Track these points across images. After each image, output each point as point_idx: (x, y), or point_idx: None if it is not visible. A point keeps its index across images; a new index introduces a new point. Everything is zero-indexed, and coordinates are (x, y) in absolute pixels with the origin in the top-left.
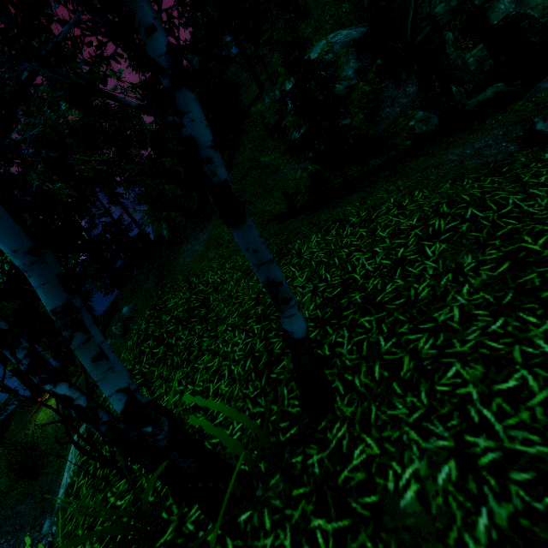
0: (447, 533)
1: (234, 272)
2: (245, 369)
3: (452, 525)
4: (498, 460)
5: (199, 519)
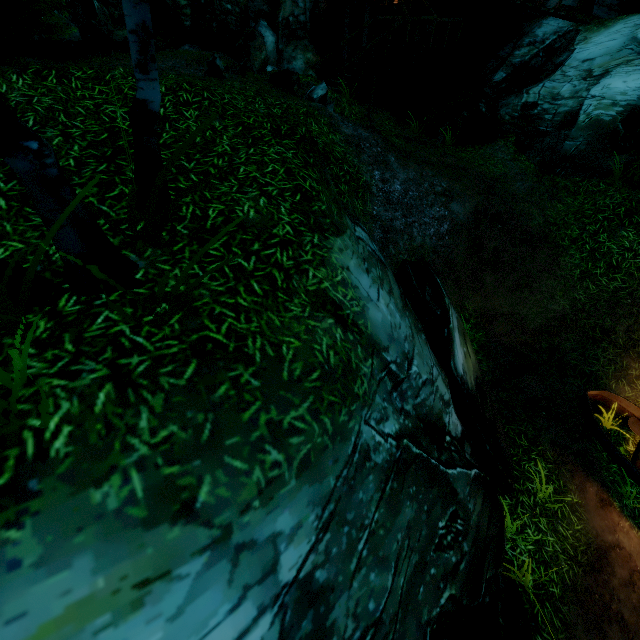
0: (274, 218)
1: None
2: (3, 208)
3: (274, 215)
4: (279, 192)
5: (81, 301)
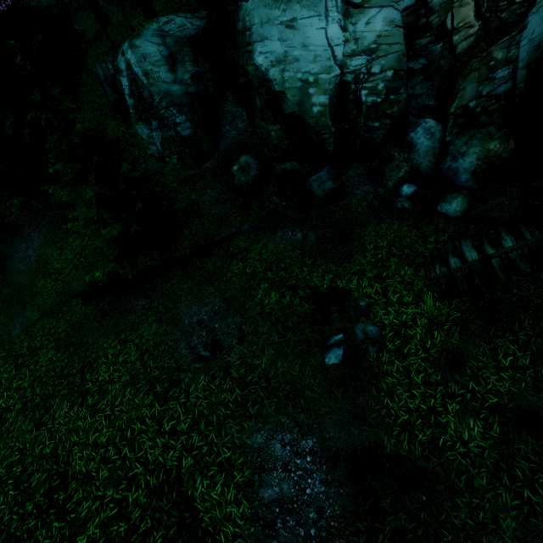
0: None
1: (16, 400)
2: None
3: None
4: None
5: None
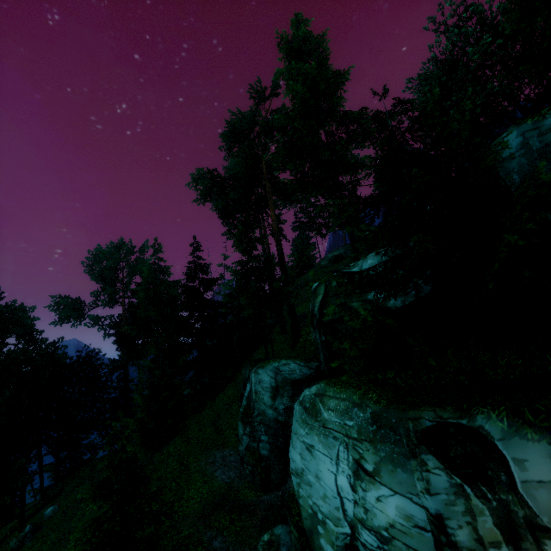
0: None
1: None
2: None
3: None
4: None
5: None
